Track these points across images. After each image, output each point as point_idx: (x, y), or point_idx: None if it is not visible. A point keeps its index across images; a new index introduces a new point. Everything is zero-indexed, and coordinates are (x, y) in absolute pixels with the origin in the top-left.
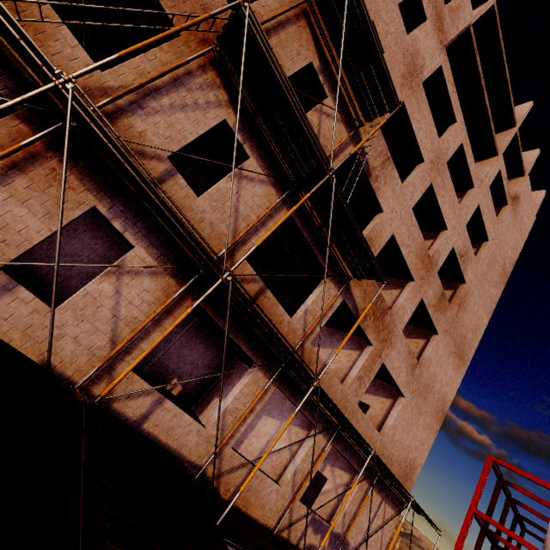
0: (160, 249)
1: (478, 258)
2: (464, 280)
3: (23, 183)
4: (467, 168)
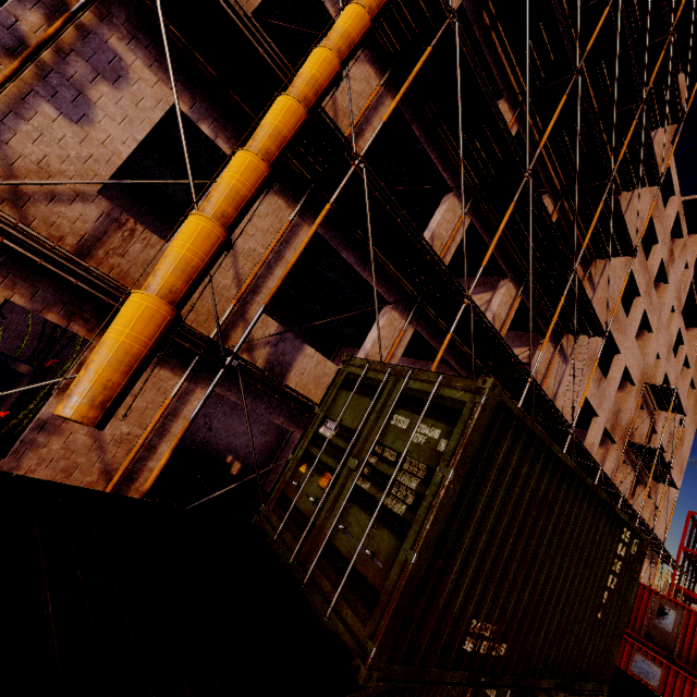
0: None
1: (689, 405)
2: (684, 427)
3: None
4: (687, 361)
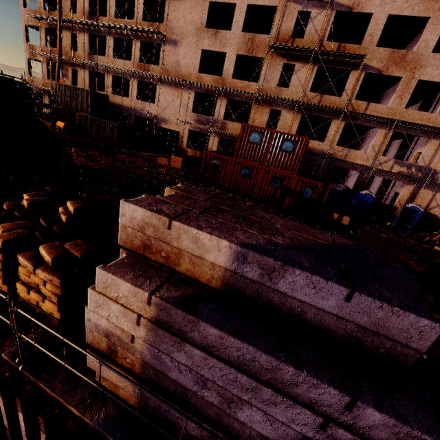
0: (287, 107)
1: None
2: None
3: (260, 113)
4: None
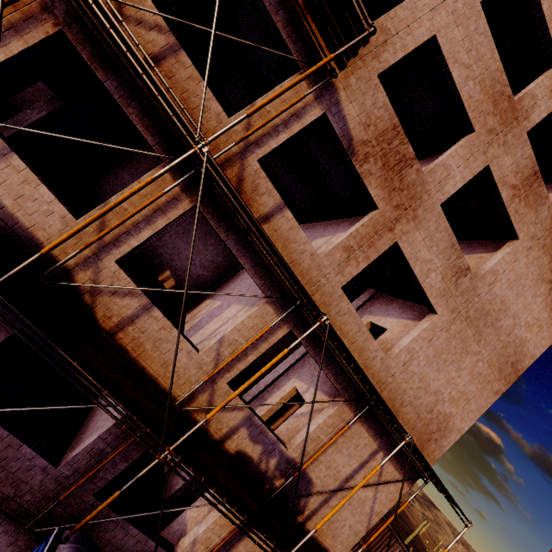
0: None
1: None
2: None
3: None
4: None
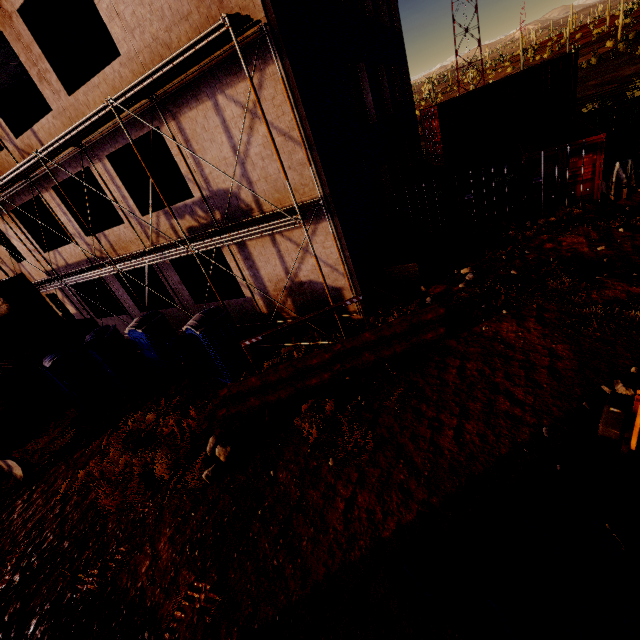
0: None
1: None
2: None
3: None
4: None
